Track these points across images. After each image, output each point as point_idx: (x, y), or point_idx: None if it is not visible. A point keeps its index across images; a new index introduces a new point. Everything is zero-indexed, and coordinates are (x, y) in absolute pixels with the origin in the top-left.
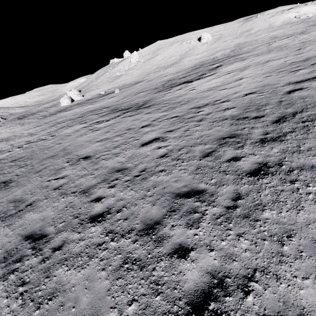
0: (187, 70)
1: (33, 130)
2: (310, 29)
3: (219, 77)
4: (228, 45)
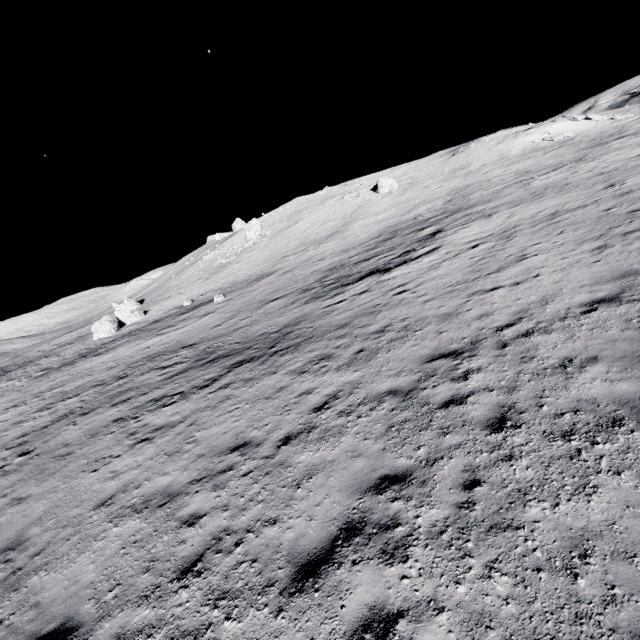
0: (366, 244)
1: None
2: (591, 154)
3: (455, 256)
4: (434, 193)
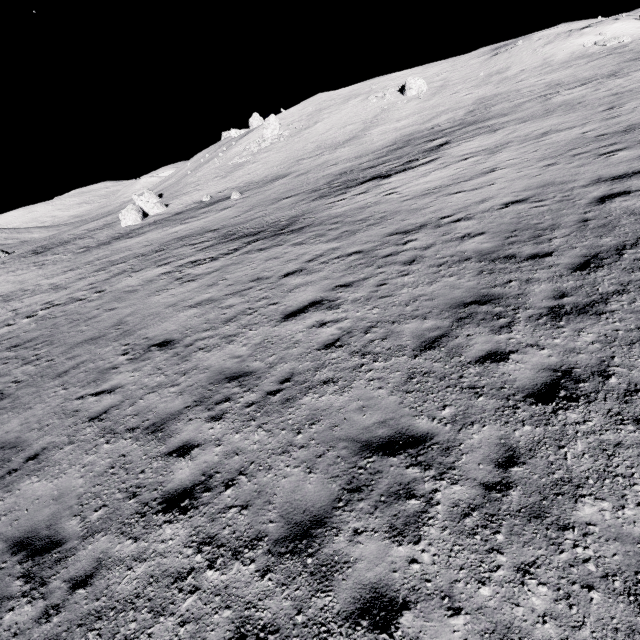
0: (378, 152)
1: (61, 278)
2: (628, 68)
3: (446, 166)
4: (461, 100)
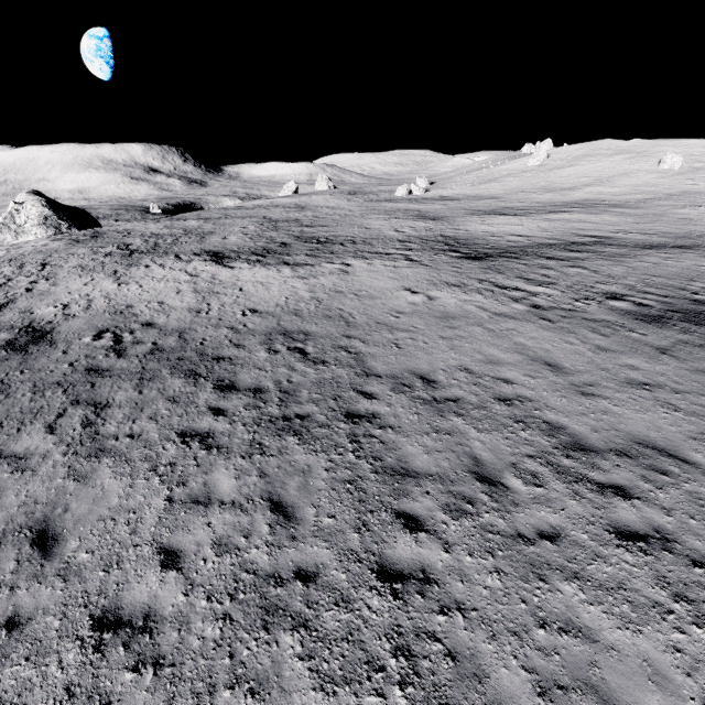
0: (549, 204)
1: (353, 208)
2: None
3: (523, 219)
4: (674, 187)
